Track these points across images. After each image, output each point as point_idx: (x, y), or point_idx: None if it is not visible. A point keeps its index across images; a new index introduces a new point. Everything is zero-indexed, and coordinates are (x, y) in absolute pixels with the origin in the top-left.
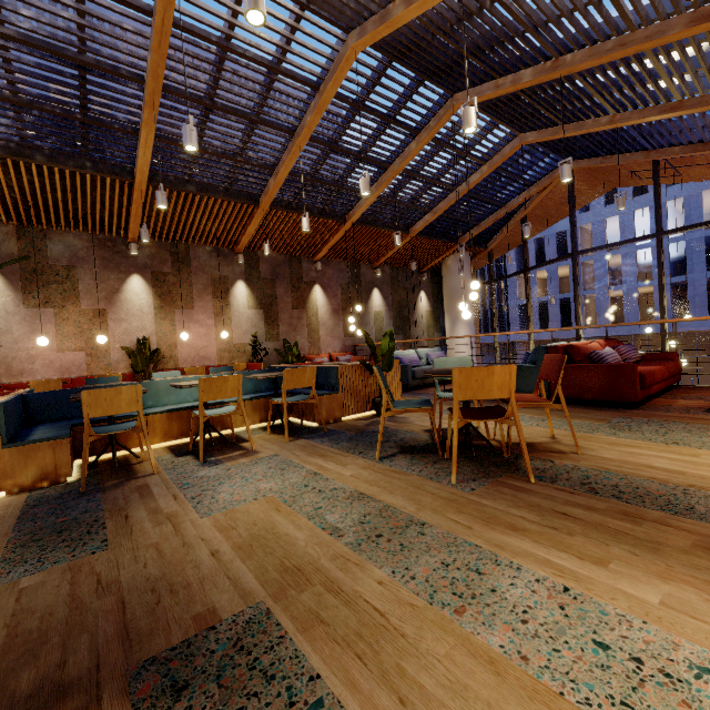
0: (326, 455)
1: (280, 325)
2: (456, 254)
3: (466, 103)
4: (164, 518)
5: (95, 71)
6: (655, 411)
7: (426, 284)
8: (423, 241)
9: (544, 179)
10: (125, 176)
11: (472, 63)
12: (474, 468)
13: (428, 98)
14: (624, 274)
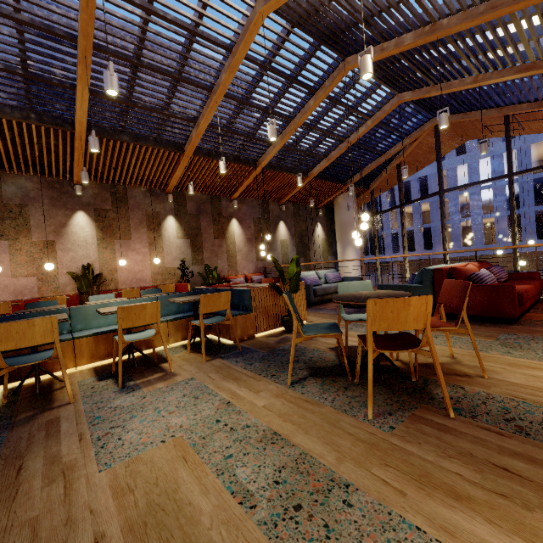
0: (240, 378)
1: (204, 252)
2: (345, 193)
3: (363, 52)
4: (59, 472)
5: (32, 30)
6: (533, 326)
7: (321, 217)
8: (319, 183)
9: (415, 132)
10: (67, 127)
11: (361, 29)
12: (386, 397)
13: (324, 61)
14: (471, 209)
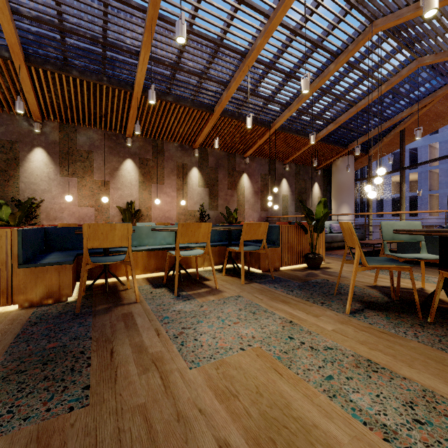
0: (288, 302)
1: (218, 199)
2: (344, 157)
3: None
4: (150, 362)
5: (114, 3)
6: None
7: (319, 178)
8: (322, 145)
9: (426, 98)
10: (128, 88)
11: None
12: None
13: (352, 25)
14: None
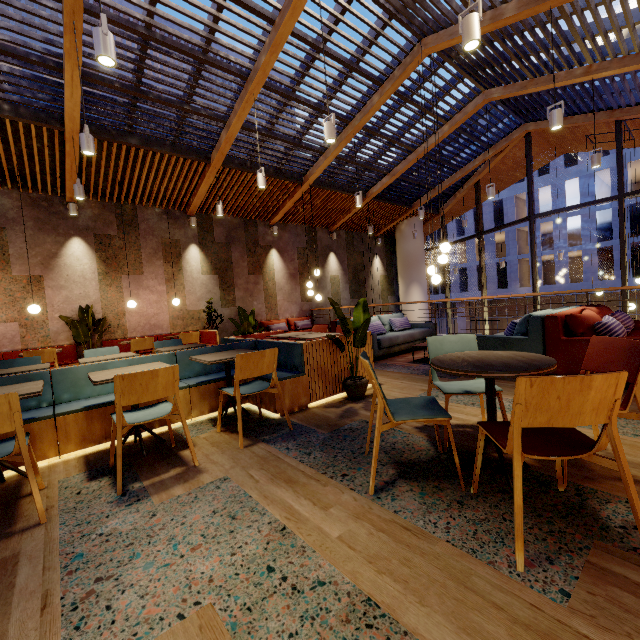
0: (296, 481)
1: (236, 290)
2: (410, 219)
3: (466, 10)
4: None
5: None
6: None
7: (380, 248)
8: (379, 205)
9: (501, 141)
10: (53, 124)
11: None
12: (530, 523)
13: (395, 41)
14: (555, 240)
